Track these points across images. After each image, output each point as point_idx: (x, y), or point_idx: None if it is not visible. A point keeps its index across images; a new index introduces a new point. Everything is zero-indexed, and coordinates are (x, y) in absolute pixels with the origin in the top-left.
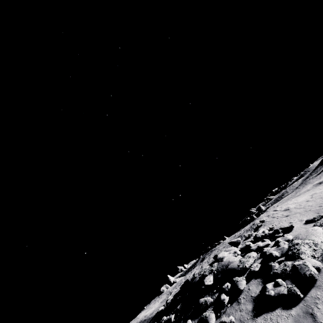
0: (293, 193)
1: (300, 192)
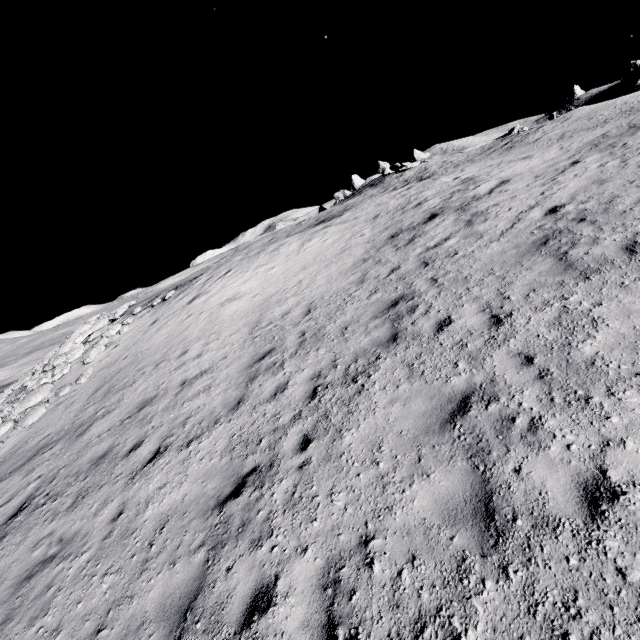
0: None
1: (533, 158)
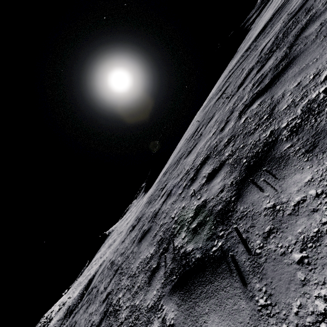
0: None
1: None
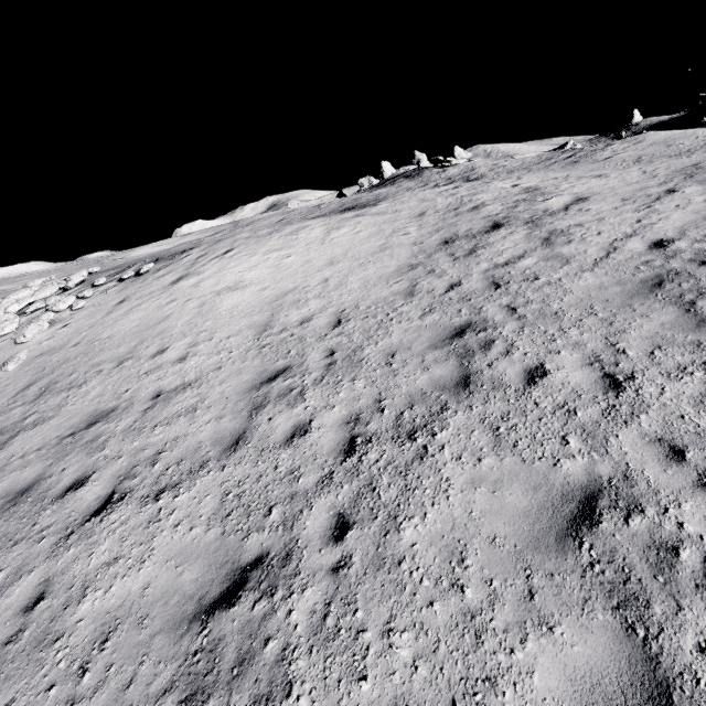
0: None
1: (611, 177)
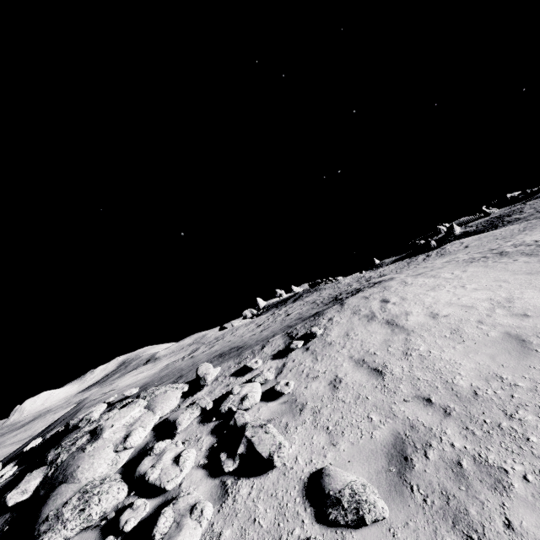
0: (520, 225)
1: (527, 236)
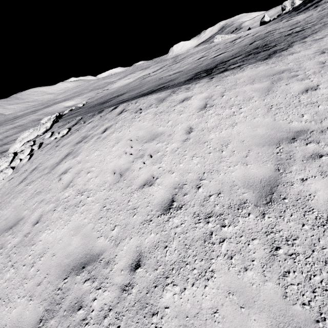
0: None
1: None
